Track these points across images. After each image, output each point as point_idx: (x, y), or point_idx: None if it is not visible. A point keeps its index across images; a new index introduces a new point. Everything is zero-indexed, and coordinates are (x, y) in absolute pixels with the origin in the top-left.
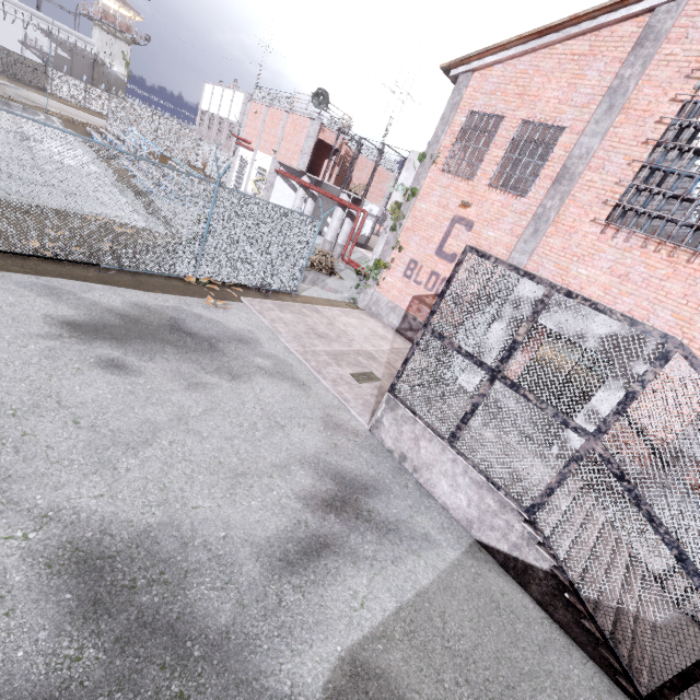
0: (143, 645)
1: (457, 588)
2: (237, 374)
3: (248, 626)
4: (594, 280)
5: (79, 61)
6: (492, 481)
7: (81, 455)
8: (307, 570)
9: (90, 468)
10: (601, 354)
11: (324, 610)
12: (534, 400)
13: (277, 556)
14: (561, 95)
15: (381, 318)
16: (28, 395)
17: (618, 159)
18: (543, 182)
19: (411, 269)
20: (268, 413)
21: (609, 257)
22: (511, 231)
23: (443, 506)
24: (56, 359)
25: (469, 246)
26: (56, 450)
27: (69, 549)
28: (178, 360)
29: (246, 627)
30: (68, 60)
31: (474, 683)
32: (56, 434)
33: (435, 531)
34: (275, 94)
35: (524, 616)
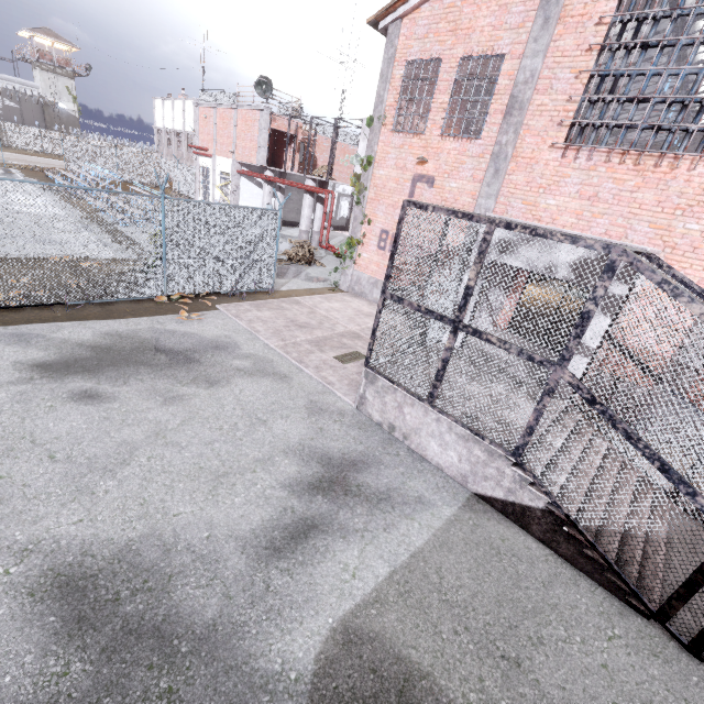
0: (130, 651)
1: (454, 543)
2: (215, 380)
3: (236, 615)
4: (564, 208)
5: (27, 108)
6: (476, 432)
7: (58, 487)
8: (295, 553)
9: (68, 497)
10: (573, 283)
11: (313, 588)
12: (497, 343)
13: (263, 545)
14: (494, 21)
15: (365, 296)
16: (2, 441)
17: (565, 74)
18: (493, 118)
19: (384, 240)
20: (249, 412)
21: (575, 181)
22: (472, 177)
23: (437, 467)
24: (28, 401)
25: (406, 200)
26: (33, 486)
27: (51, 576)
28: (153, 378)
29: (234, 616)
30: (17, 109)
31: (473, 629)
32: (32, 472)
33: (430, 492)
34: (219, 94)
35: (527, 557)
